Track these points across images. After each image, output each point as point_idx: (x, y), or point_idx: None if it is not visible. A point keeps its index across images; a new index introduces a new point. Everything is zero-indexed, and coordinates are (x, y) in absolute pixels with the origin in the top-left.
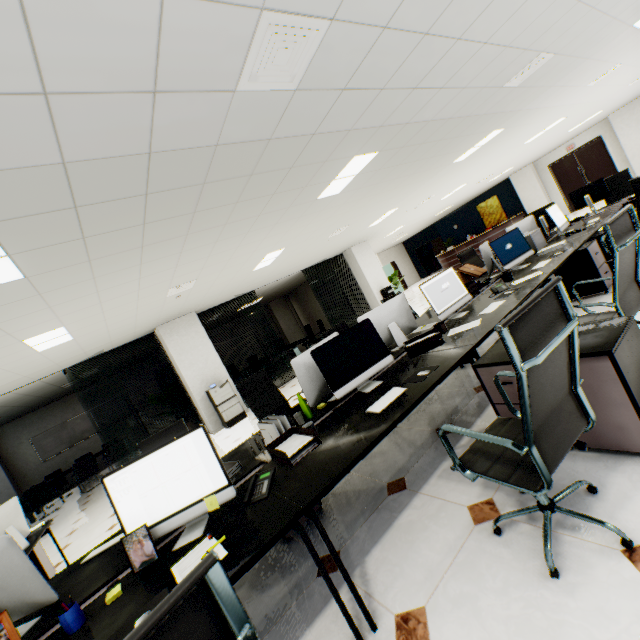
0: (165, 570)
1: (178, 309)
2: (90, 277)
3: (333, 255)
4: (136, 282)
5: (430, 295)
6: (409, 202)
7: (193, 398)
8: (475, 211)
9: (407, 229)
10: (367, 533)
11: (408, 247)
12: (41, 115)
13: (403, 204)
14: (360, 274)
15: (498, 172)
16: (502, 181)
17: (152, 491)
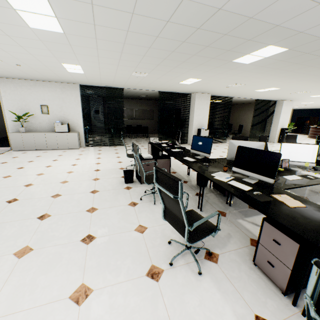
0: (297, 171)
1: (213, 90)
2: (247, 70)
3: (273, 99)
4: (242, 77)
5: None
6: None
7: (190, 128)
8: None
9: (310, 105)
10: (317, 198)
11: (294, 113)
12: None
13: None
14: (278, 115)
15: None
16: None
17: (292, 153)
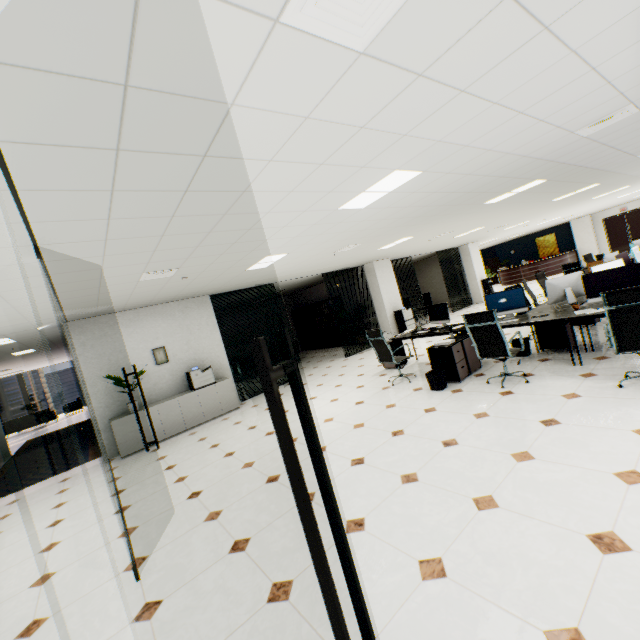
0: None
1: (402, 251)
2: (482, 211)
3: (456, 246)
4: (465, 221)
5: (634, 253)
6: (537, 219)
7: (382, 315)
8: (533, 242)
9: (487, 243)
10: None
11: None
12: (614, 156)
13: (534, 219)
14: (469, 265)
15: (576, 214)
16: (562, 223)
17: None
